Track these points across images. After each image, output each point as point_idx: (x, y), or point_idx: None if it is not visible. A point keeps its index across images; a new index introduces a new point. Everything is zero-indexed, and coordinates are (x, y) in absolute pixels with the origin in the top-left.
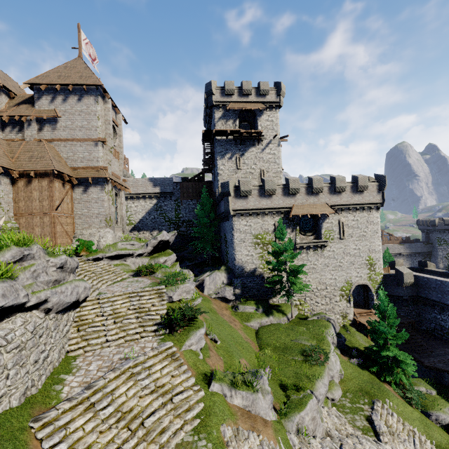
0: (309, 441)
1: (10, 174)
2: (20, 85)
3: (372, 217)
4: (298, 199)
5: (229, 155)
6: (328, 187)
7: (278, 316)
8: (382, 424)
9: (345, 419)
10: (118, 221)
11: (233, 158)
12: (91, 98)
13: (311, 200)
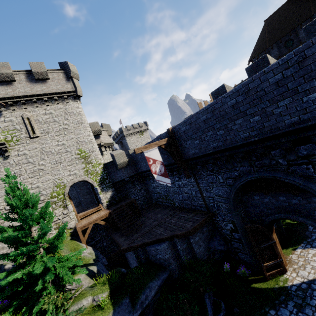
0: None
1: None
2: None
3: (70, 108)
4: None
5: None
6: None
7: None
8: None
9: None
10: None
11: None
12: None
13: None
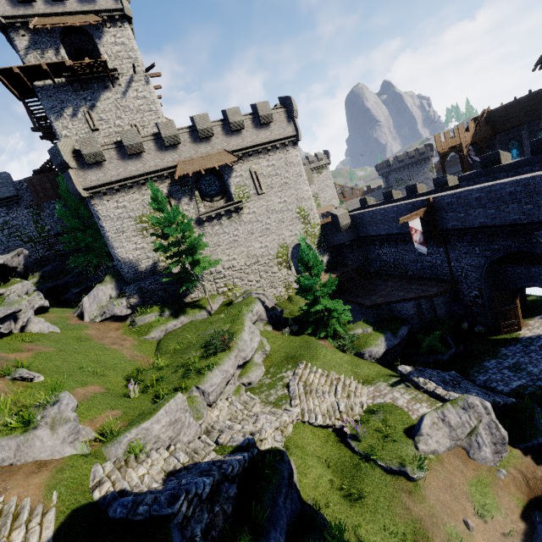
0: (149, 457)
1: None
2: None
3: (290, 157)
4: (183, 152)
5: (69, 110)
6: (221, 126)
7: (192, 314)
8: (299, 386)
9: (259, 399)
10: None
11: (79, 115)
12: None
13: (202, 149)
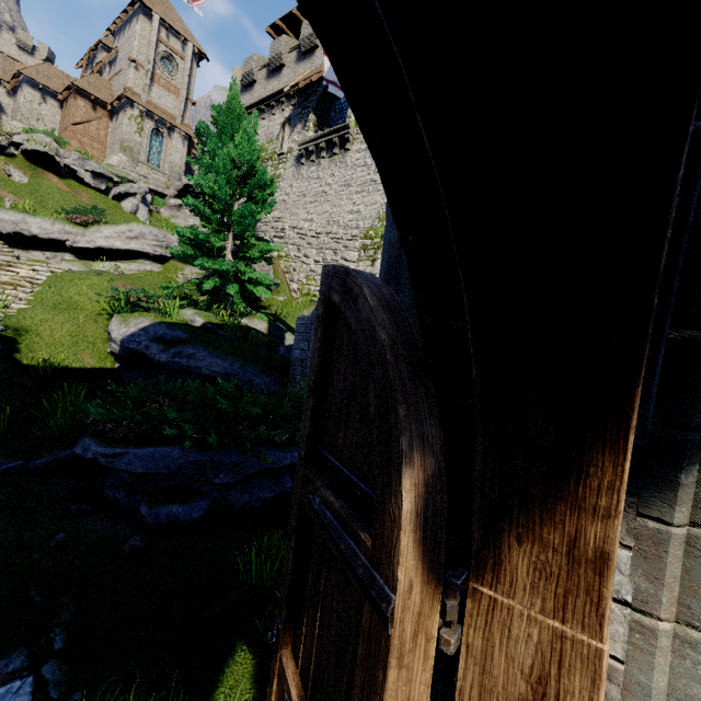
0: None
1: (61, 100)
2: (103, 34)
3: None
4: (317, 59)
5: None
6: None
7: None
8: None
9: None
10: (161, 165)
11: None
12: (135, 20)
13: None
